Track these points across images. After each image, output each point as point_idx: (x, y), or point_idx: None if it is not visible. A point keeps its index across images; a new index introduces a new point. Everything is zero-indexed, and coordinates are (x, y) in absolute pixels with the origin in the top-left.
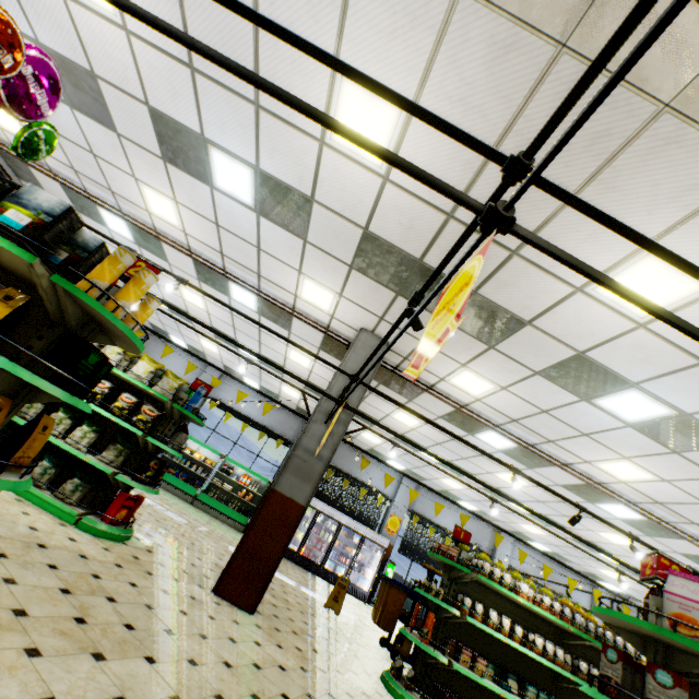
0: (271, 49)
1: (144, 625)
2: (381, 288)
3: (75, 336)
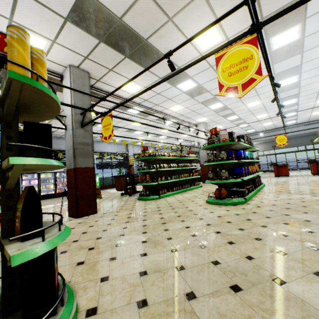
0: None
1: (98, 235)
2: (89, 37)
3: (33, 124)
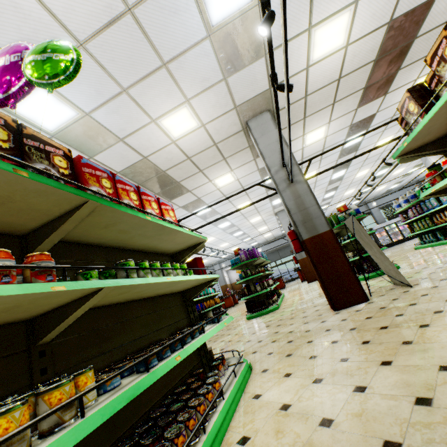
0: None
1: None
2: None
3: None
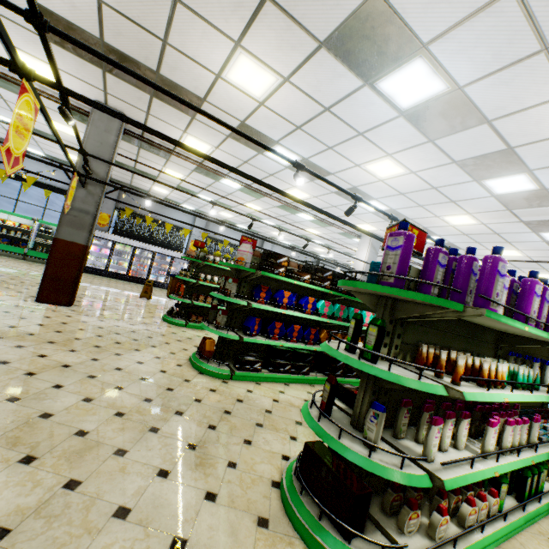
0: None
1: None
2: (88, 64)
3: None
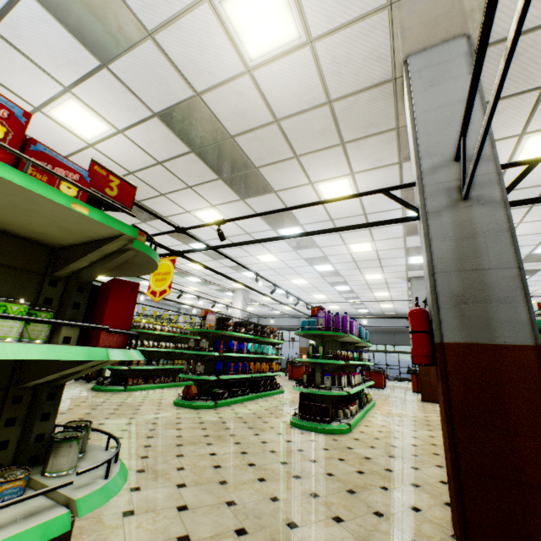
0: (0, 49)
1: None
2: None
3: None
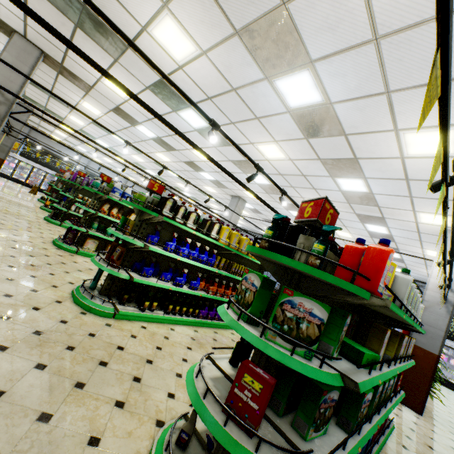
0: None
1: None
2: None
3: None
